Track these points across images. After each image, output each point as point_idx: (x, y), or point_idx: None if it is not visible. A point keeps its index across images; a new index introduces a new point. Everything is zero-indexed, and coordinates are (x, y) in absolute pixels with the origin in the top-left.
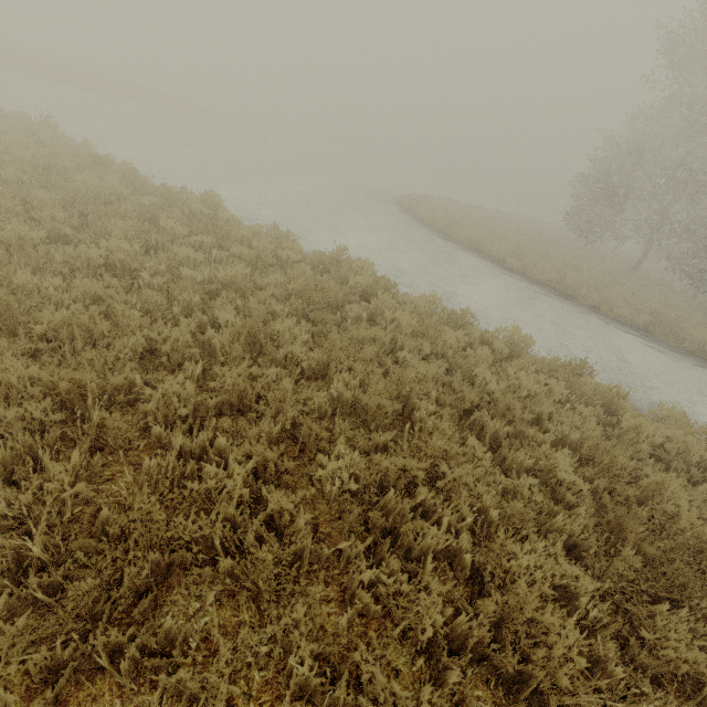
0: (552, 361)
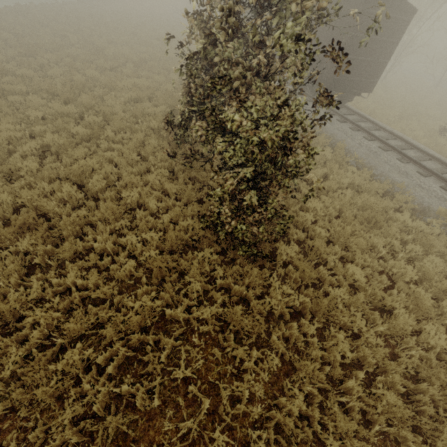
0: None
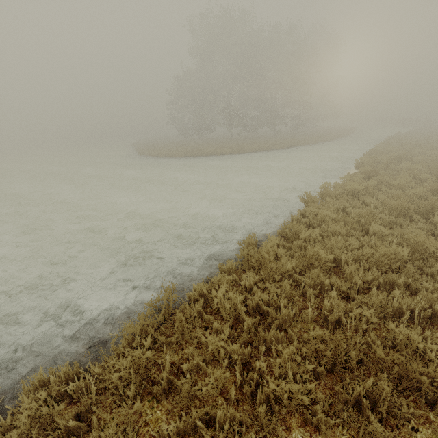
0: (391, 143)
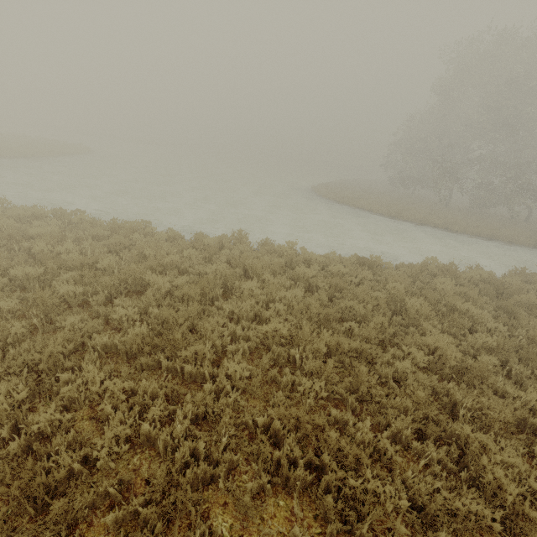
0: None
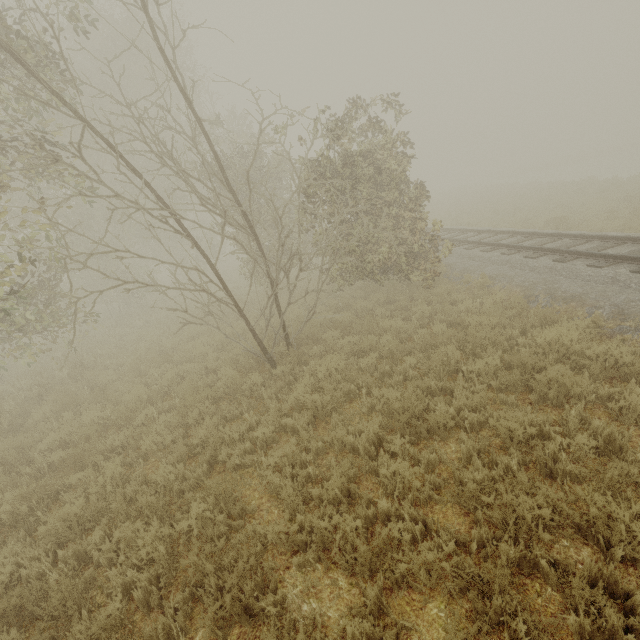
0: None
